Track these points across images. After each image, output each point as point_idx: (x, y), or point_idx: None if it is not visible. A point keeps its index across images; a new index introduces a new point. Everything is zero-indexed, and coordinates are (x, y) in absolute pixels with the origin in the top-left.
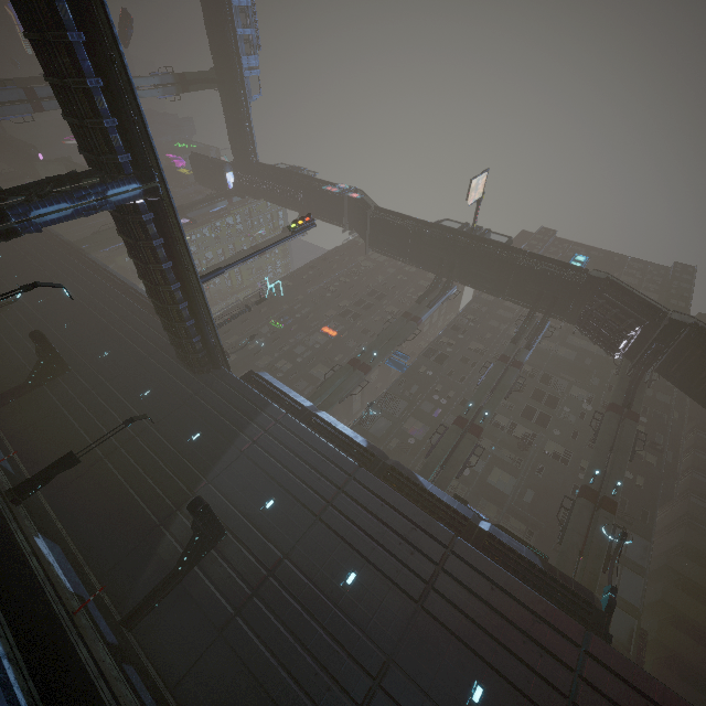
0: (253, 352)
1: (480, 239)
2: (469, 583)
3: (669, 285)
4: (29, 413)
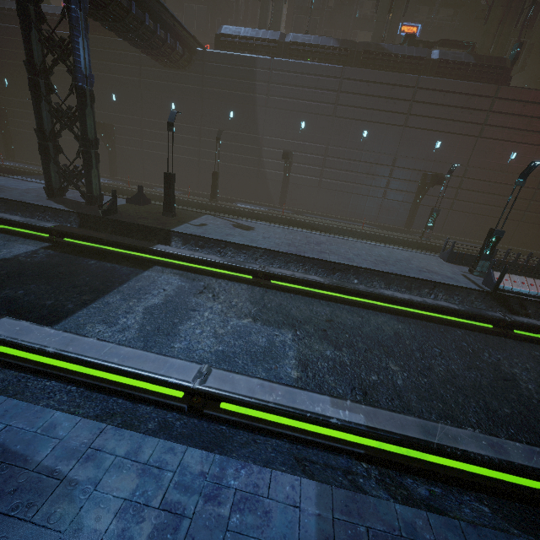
0: None
1: None
2: (430, 100)
3: None
4: (132, 164)
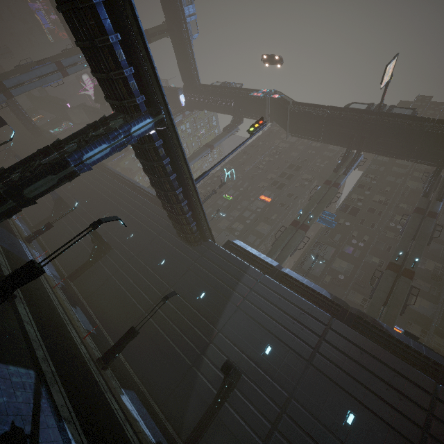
0: (215, 218)
1: (388, 115)
2: None
3: None
4: (93, 280)
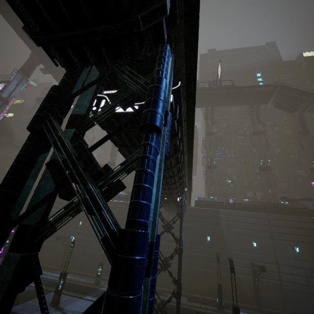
0: None
1: (223, 88)
2: None
3: (271, 56)
4: None
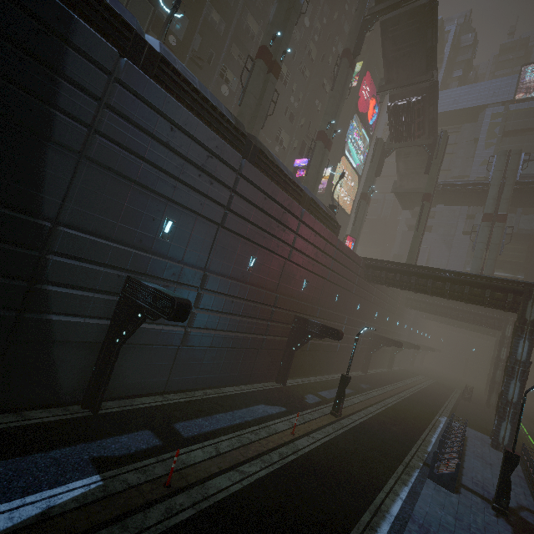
0: None
1: None
2: (307, 237)
3: None
4: None
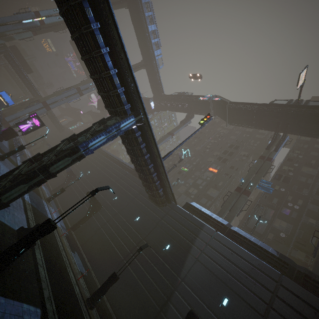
0: (175, 185)
1: (306, 107)
2: None
3: None
4: (88, 231)
